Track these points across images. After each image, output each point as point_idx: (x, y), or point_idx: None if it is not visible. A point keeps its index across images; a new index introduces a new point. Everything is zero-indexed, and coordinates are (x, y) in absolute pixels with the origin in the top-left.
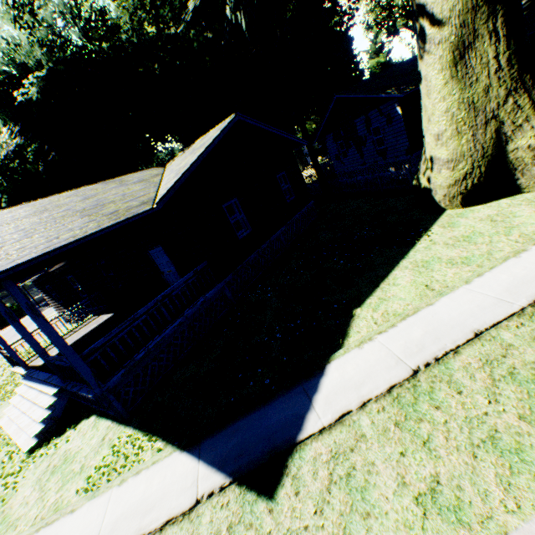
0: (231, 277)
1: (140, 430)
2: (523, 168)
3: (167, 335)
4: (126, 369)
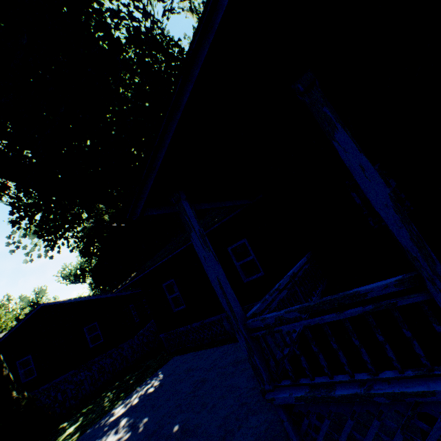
0: None
1: None
2: None
3: None
4: None
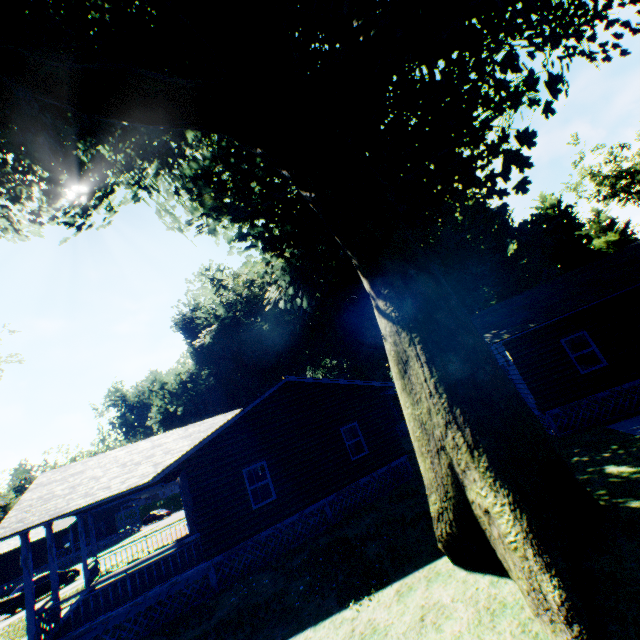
0: (222, 556)
1: None
2: (490, 535)
3: (116, 614)
4: None
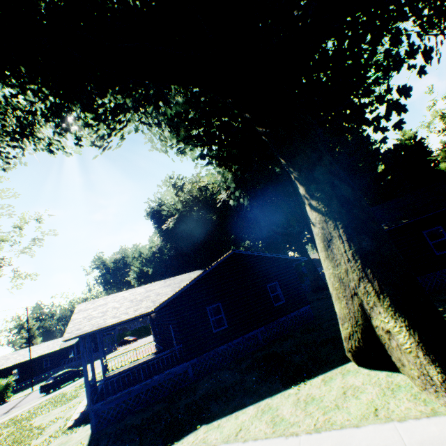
0: (196, 359)
1: (88, 443)
2: (388, 346)
3: (135, 388)
4: (105, 401)
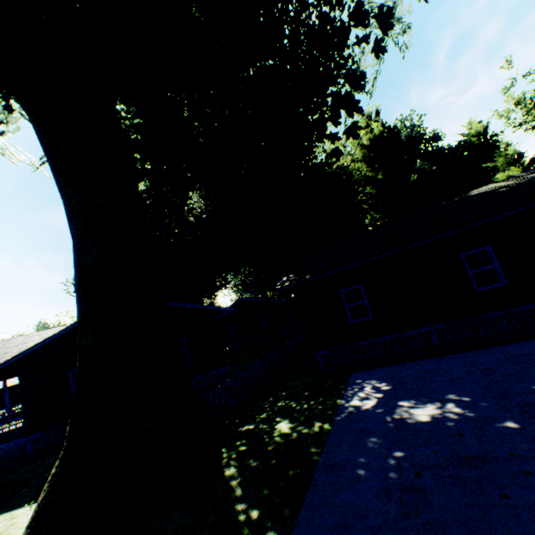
0: (39, 434)
1: None
2: None
3: None
4: None
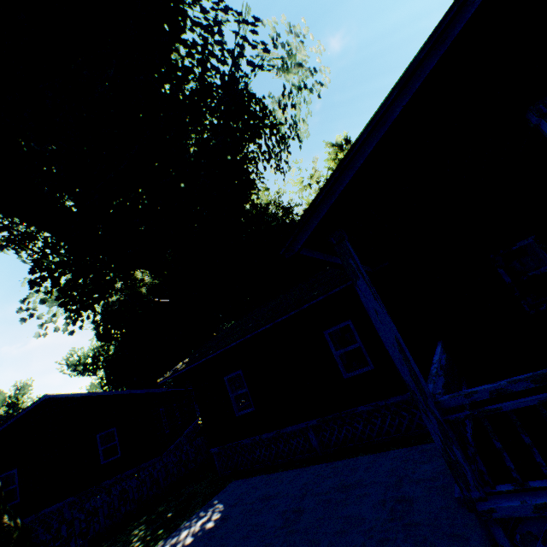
0: None
1: None
2: None
3: None
4: None
